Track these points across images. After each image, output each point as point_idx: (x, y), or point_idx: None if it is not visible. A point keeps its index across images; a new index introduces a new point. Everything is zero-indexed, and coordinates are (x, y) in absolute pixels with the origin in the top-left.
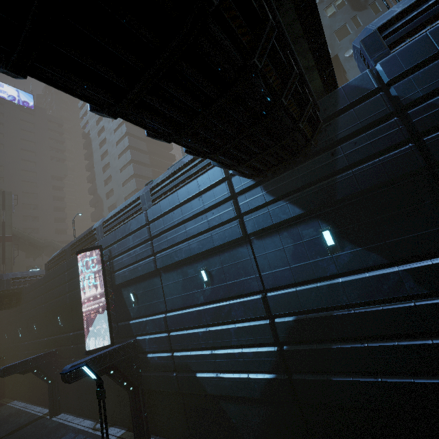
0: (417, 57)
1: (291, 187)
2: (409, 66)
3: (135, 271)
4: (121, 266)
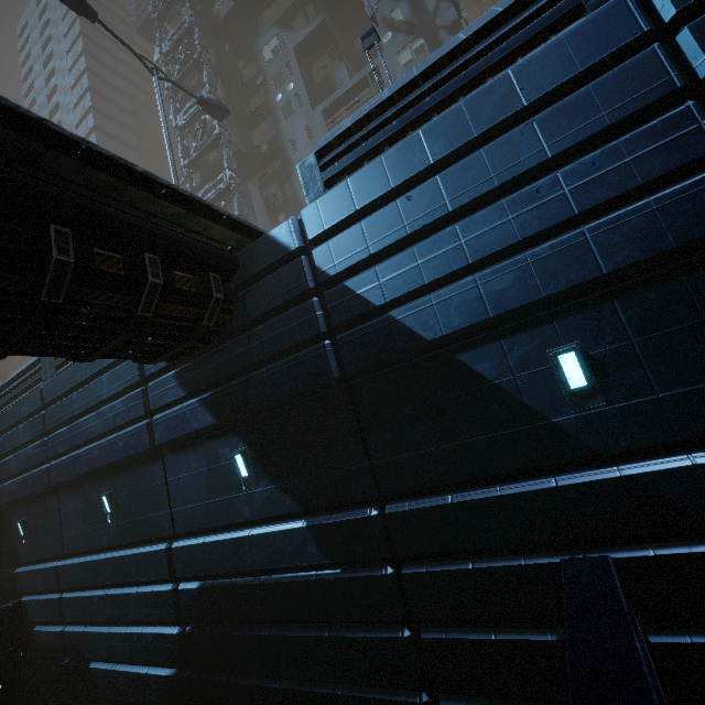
0: (337, 214)
1: (204, 380)
2: (329, 224)
3: (24, 485)
4: (8, 474)
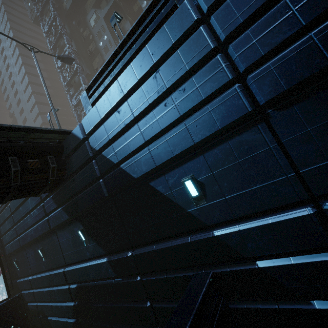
0: (94, 121)
1: (62, 200)
2: (92, 126)
3: (12, 246)
4: (6, 242)
